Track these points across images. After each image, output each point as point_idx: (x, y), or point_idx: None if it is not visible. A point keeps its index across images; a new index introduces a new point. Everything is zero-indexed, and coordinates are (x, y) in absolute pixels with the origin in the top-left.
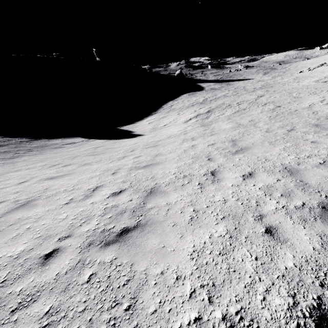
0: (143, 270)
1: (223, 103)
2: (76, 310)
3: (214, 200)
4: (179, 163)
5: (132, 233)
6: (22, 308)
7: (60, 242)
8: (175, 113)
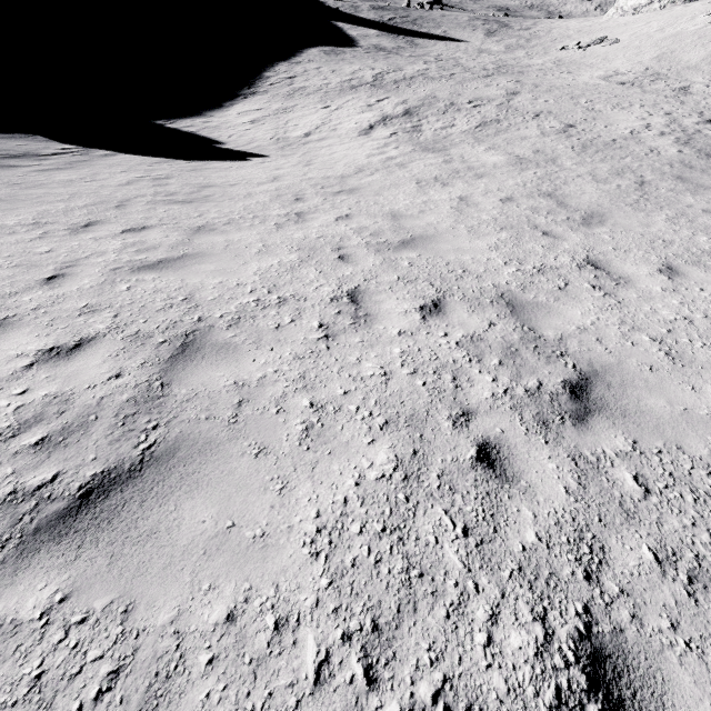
0: (710, 454)
1: (435, 97)
2: (702, 542)
3: (666, 319)
4: (484, 239)
5: (598, 392)
6: (600, 568)
7: (469, 428)
8: (313, 103)
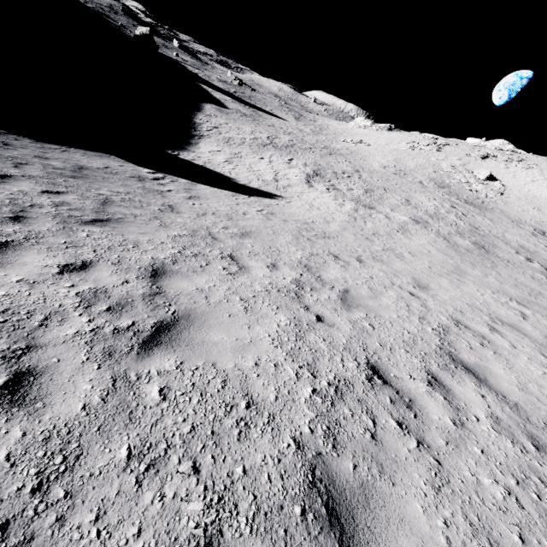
0: None
1: (320, 164)
2: None
3: None
4: (476, 270)
5: None
6: None
7: None
8: (250, 153)
